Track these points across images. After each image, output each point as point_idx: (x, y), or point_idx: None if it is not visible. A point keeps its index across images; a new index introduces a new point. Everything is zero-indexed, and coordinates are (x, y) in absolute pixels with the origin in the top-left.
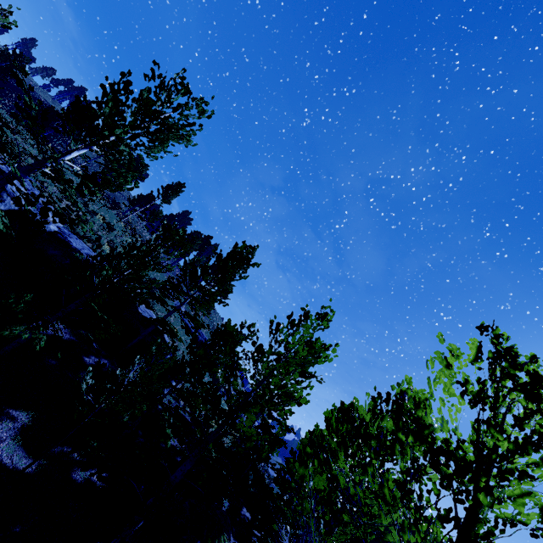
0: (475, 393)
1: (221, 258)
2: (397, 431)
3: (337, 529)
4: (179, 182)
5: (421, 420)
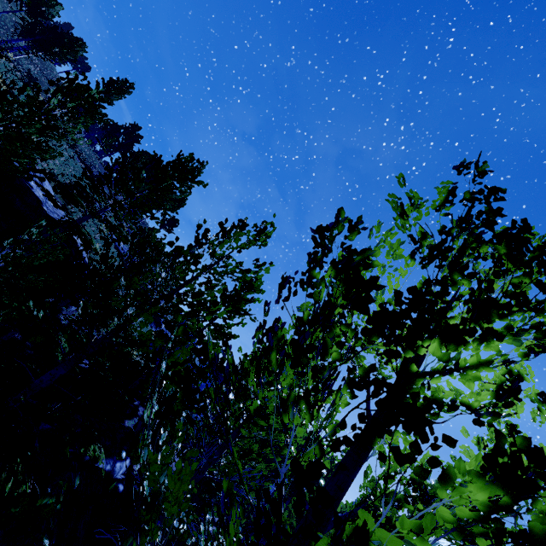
0: (433, 246)
1: (160, 165)
2: (310, 268)
3: (235, 444)
4: (126, 80)
5: (352, 254)
